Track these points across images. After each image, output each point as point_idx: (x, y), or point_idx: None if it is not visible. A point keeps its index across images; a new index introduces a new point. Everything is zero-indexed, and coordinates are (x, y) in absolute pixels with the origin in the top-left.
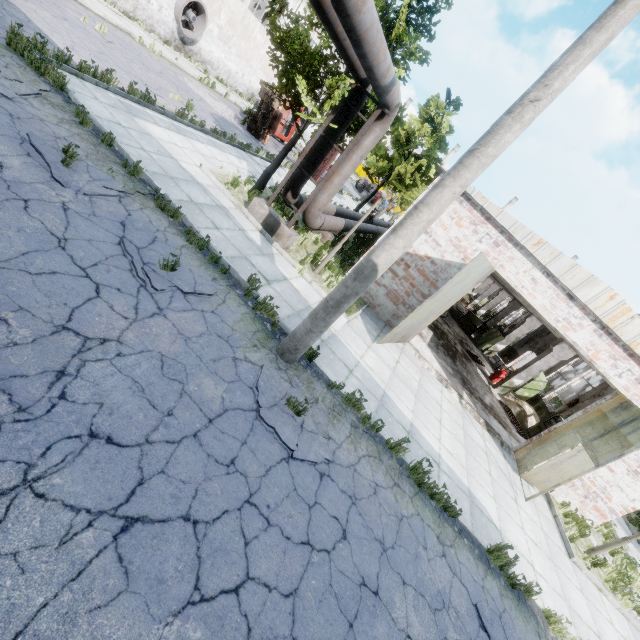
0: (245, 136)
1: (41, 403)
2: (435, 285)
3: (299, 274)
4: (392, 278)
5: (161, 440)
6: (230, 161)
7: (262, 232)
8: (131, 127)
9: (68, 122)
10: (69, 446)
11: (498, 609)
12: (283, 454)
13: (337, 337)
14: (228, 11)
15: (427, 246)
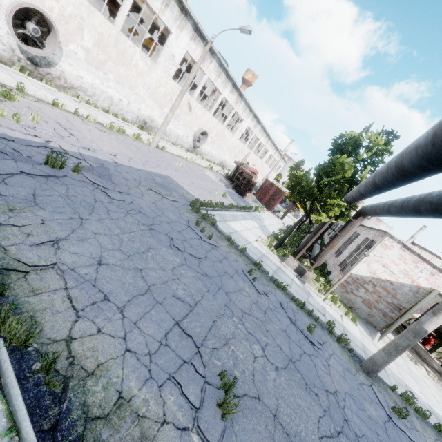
0: (239, 198)
1: (356, 441)
2: (395, 297)
3: (323, 300)
4: (365, 292)
5: None
6: (253, 225)
7: (297, 276)
8: (232, 231)
9: (229, 247)
10: None
11: None
12: None
13: (364, 345)
14: (216, 130)
15: (386, 274)
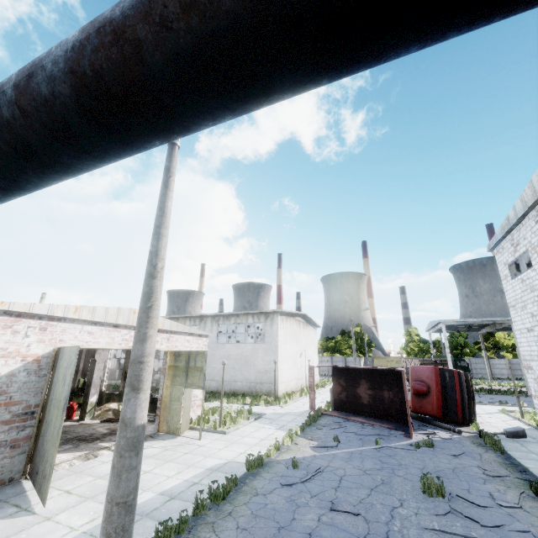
0: None
1: None
2: (12, 402)
3: None
4: None
5: None
6: None
7: None
8: None
9: None
10: None
11: (277, 476)
12: None
13: None
14: None
15: None
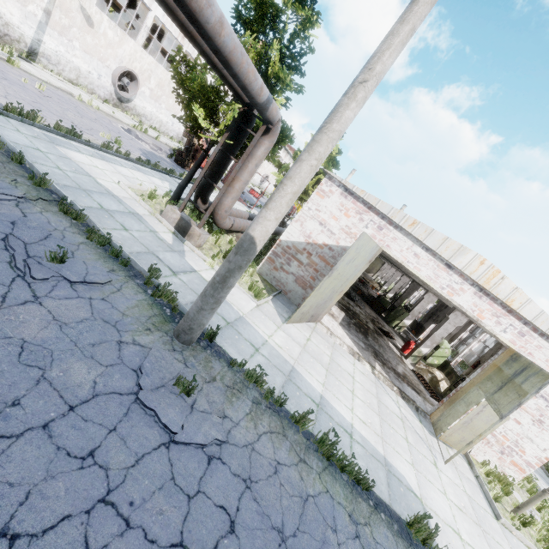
0: (171, 165)
1: None
2: None
3: (210, 267)
4: (298, 266)
5: None
6: (152, 181)
7: (175, 233)
8: (50, 152)
9: None
10: None
11: None
12: (163, 439)
13: (245, 319)
14: (157, 78)
15: (324, 235)
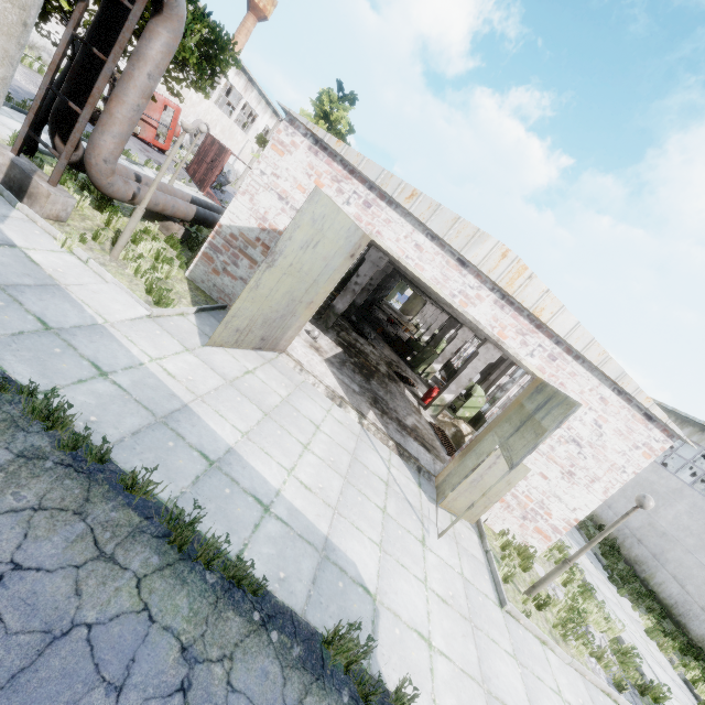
0: None
1: None
2: None
3: (65, 250)
4: (250, 266)
5: None
6: (0, 121)
7: None
8: None
9: None
10: None
11: None
12: None
13: (104, 329)
14: None
15: (286, 217)
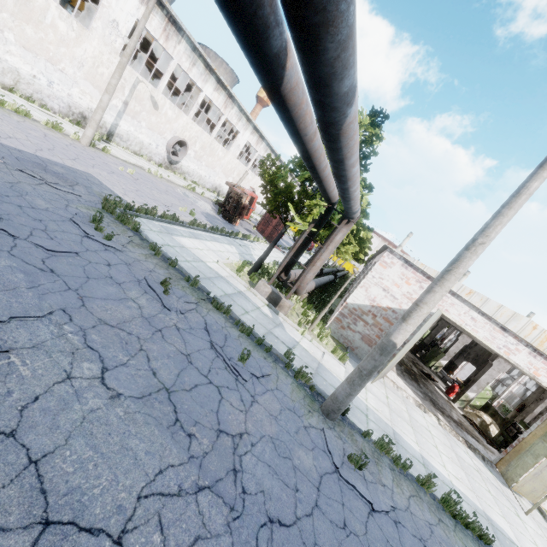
0: (224, 223)
1: (237, 500)
2: None
3: (301, 335)
4: (364, 325)
5: (303, 515)
6: (227, 249)
7: (269, 305)
8: (174, 245)
9: (149, 256)
10: (265, 534)
11: None
12: (367, 508)
13: None
14: (201, 142)
15: (387, 300)
